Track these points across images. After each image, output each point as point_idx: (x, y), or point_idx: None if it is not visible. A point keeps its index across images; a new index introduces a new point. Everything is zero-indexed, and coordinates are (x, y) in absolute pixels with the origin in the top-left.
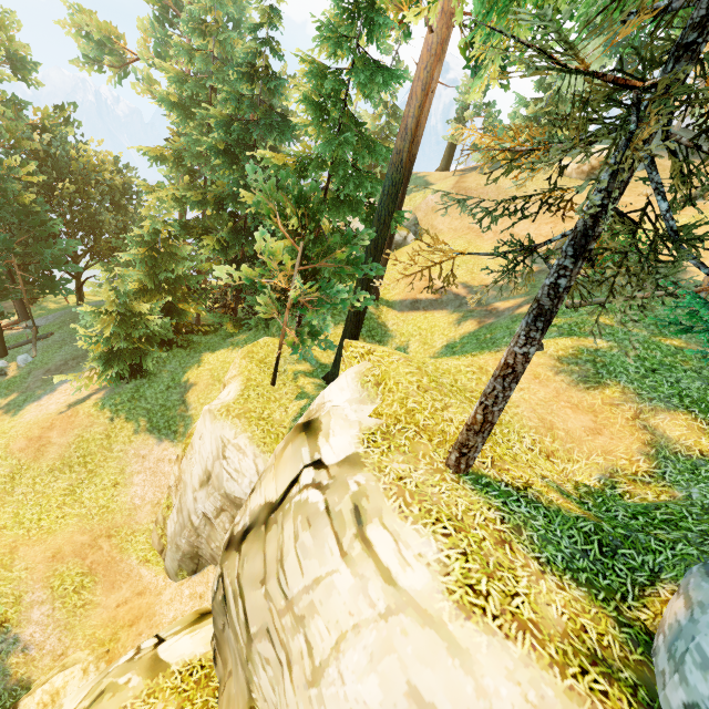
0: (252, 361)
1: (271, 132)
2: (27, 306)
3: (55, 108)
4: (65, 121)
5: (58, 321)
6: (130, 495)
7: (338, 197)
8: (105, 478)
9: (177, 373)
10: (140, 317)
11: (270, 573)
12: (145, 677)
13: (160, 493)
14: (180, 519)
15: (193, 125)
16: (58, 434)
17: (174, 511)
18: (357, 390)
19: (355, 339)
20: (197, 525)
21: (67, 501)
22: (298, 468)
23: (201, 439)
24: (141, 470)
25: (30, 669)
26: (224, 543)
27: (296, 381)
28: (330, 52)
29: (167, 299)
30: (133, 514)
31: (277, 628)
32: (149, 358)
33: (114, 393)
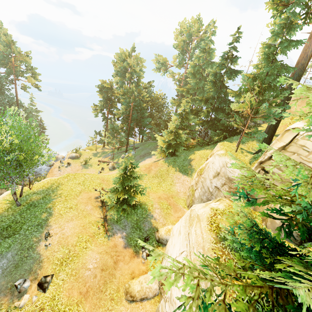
0: (224, 146)
1: (231, 74)
2: (134, 138)
3: (148, 82)
4: (150, 86)
5: (138, 145)
6: (176, 188)
7: (268, 86)
8: (168, 182)
9: (186, 156)
10: (179, 135)
11: (297, 150)
12: (229, 201)
13: (185, 190)
14: (202, 190)
15: (194, 80)
16: (153, 167)
17: (199, 189)
18: (305, 124)
19: (272, 137)
20: (212, 191)
21: (158, 185)
22: (296, 133)
23: (213, 163)
24: (178, 182)
25: (157, 225)
26: (255, 166)
27: (242, 153)
28: (275, 38)
29: (186, 131)
30: (178, 194)
31: (305, 160)
32: (180, 148)
33: (168, 159)
